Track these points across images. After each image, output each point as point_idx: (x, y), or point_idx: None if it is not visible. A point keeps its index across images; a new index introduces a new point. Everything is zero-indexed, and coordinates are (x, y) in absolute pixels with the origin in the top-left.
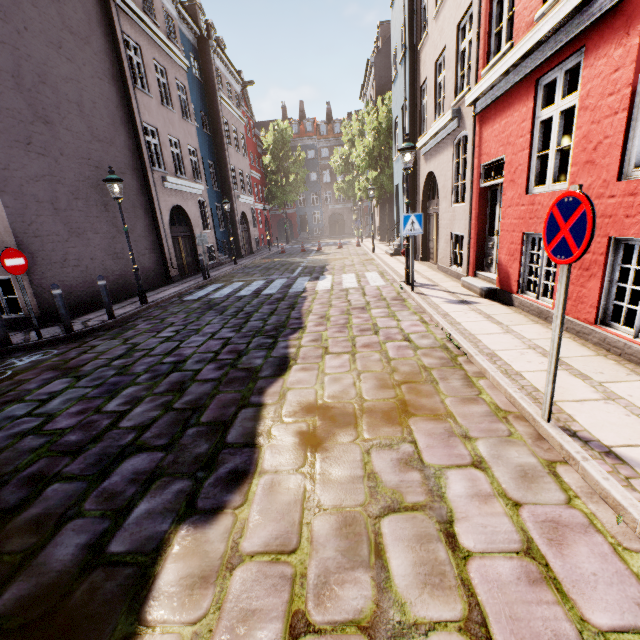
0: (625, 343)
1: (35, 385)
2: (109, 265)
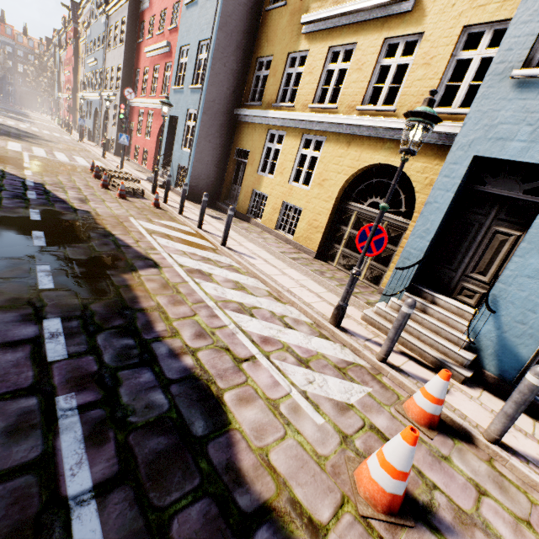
0: None
1: None
2: None
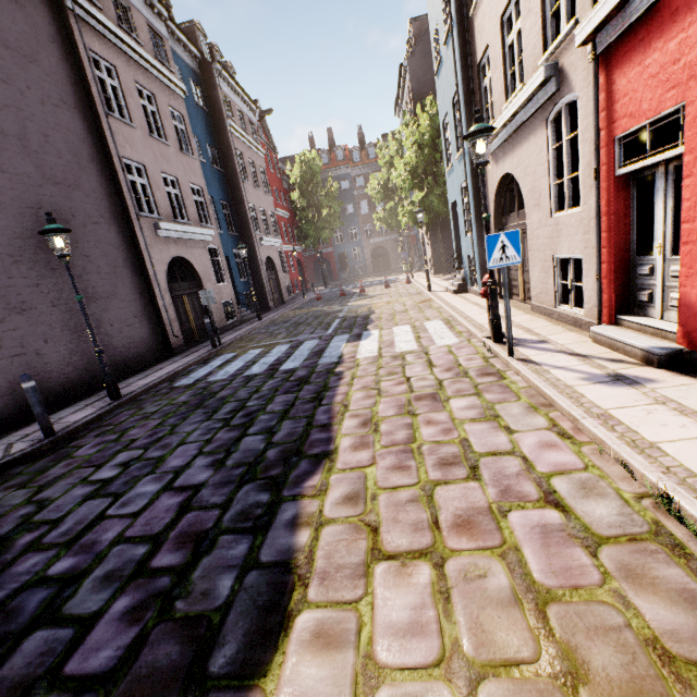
0: None
1: None
2: (76, 346)
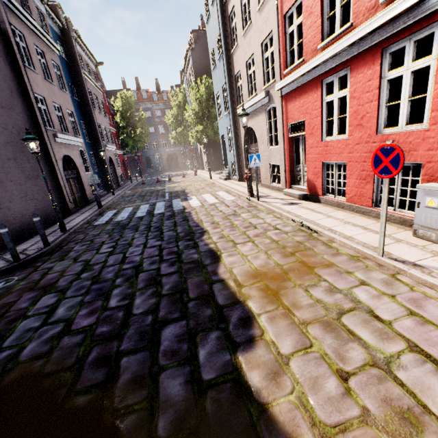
0: (390, 214)
1: (26, 304)
2: (24, 205)
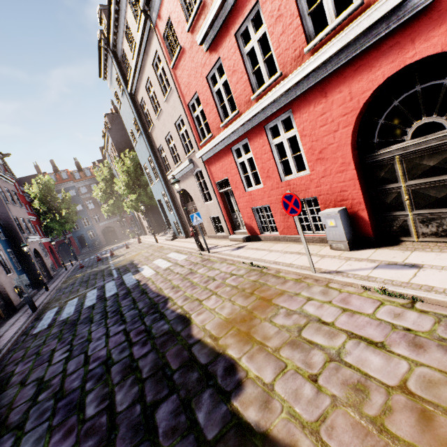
0: (312, 237)
1: None
2: None
